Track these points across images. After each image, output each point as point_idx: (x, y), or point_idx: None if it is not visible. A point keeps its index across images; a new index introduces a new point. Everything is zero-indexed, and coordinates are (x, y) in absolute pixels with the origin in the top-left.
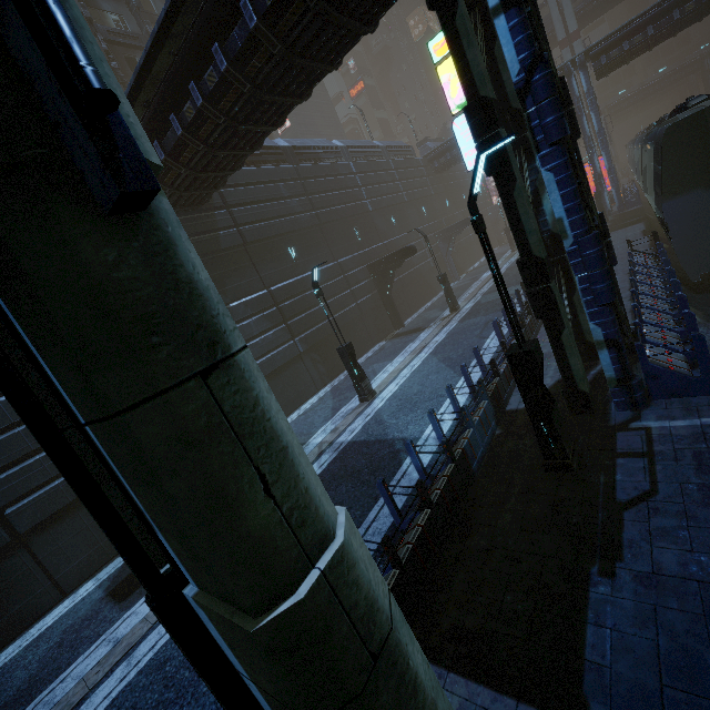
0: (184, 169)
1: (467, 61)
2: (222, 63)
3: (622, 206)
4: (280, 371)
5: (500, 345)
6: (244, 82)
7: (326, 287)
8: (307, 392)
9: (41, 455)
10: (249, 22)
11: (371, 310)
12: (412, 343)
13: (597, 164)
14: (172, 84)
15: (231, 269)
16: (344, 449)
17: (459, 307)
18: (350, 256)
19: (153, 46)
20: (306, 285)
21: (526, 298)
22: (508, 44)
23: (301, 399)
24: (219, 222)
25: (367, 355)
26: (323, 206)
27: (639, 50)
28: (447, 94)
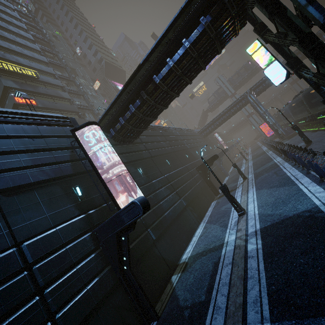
0: (141, 115)
1: (296, 24)
2: (171, 64)
3: (287, 134)
4: (179, 215)
5: (323, 154)
6: (178, 70)
7: (185, 176)
8: (193, 227)
9: (78, 266)
10: (186, 46)
11: (203, 187)
12: (236, 193)
13: (269, 121)
14: (144, 79)
15: (148, 166)
16: (263, 232)
17: (246, 177)
18: (188, 164)
19: (141, 65)
20: (177, 175)
21: (289, 157)
22: (315, 13)
23: (192, 231)
24: (141, 148)
25: (212, 207)
26: (173, 145)
27: (268, 85)
28: (258, 63)
